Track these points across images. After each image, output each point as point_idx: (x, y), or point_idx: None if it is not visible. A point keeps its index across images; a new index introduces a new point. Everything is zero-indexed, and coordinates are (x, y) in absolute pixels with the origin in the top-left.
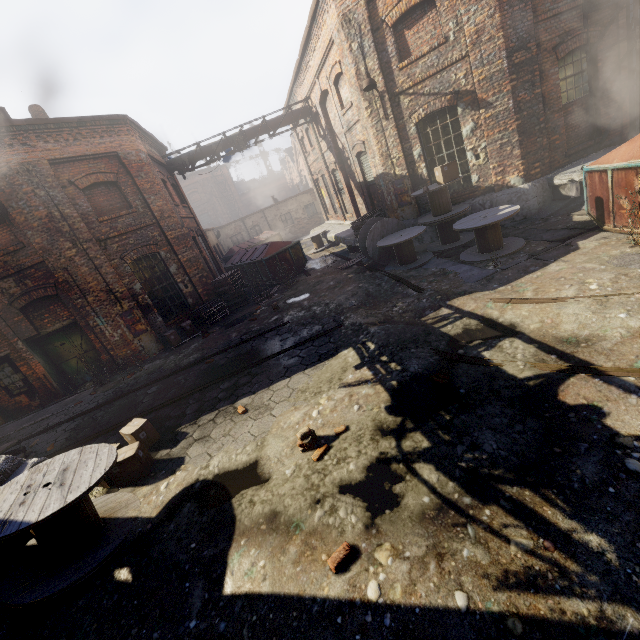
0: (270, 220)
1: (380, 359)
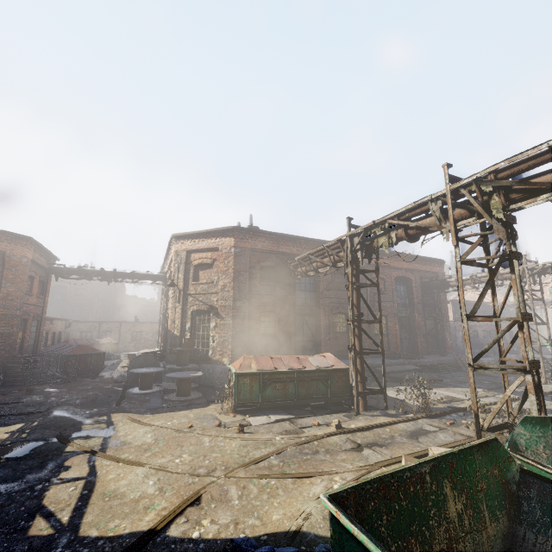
0: (123, 331)
1: (26, 431)
